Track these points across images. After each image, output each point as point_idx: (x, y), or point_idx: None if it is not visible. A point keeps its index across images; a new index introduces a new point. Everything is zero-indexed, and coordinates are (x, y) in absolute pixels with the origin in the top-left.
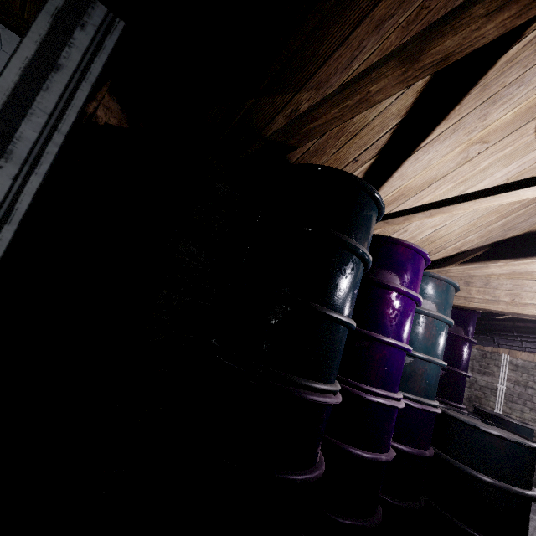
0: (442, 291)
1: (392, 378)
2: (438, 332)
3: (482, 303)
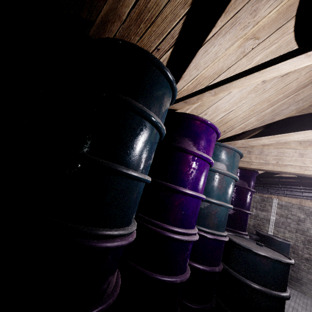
0: (230, 156)
1: (188, 219)
2: (227, 184)
3: (258, 165)
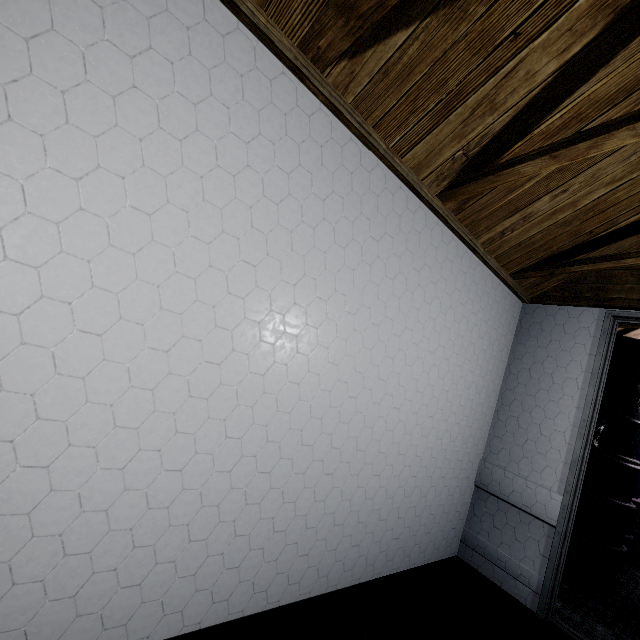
0: None
1: None
2: None
3: None
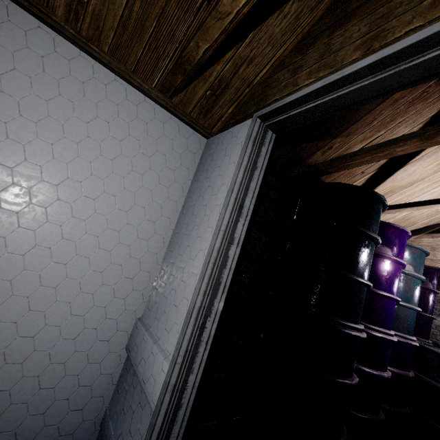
0: (417, 257)
1: (388, 321)
2: (415, 286)
3: None
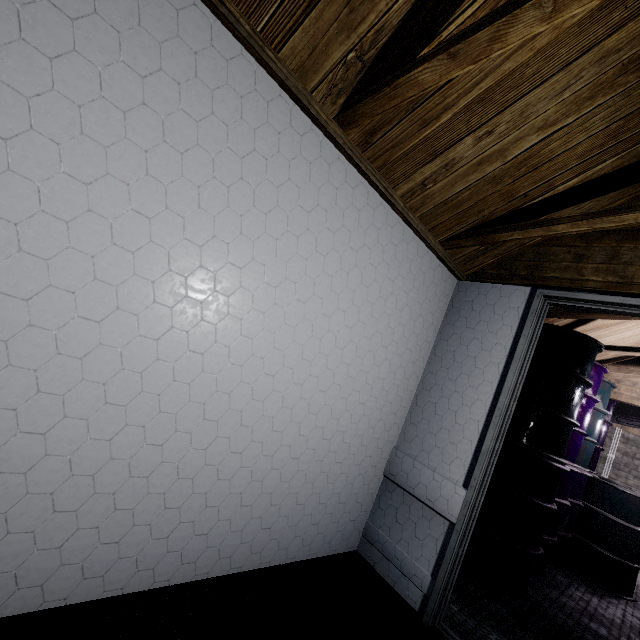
0: (605, 391)
1: (576, 454)
2: (598, 420)
3: (629, 399)
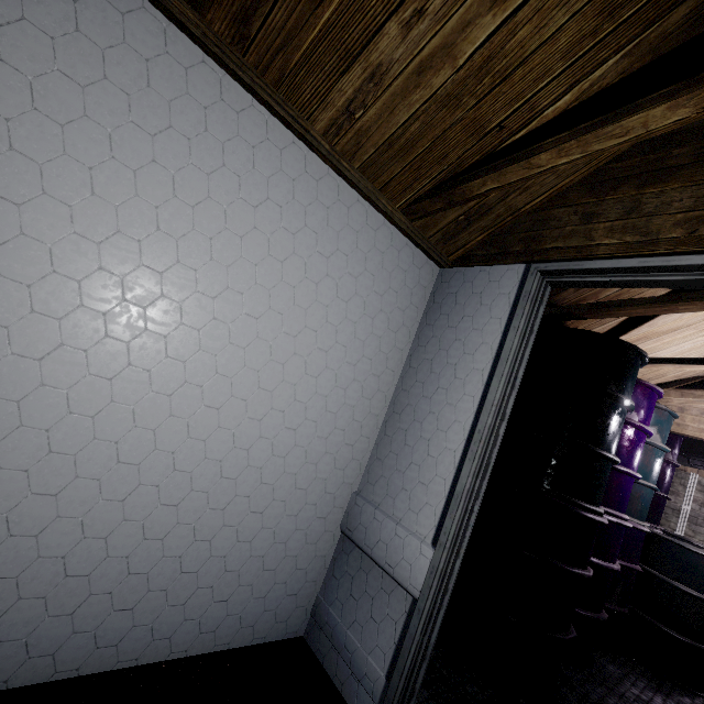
0: (663, 421)
1: (624, 502)
2: (656, 459)
3: (697, 432)
